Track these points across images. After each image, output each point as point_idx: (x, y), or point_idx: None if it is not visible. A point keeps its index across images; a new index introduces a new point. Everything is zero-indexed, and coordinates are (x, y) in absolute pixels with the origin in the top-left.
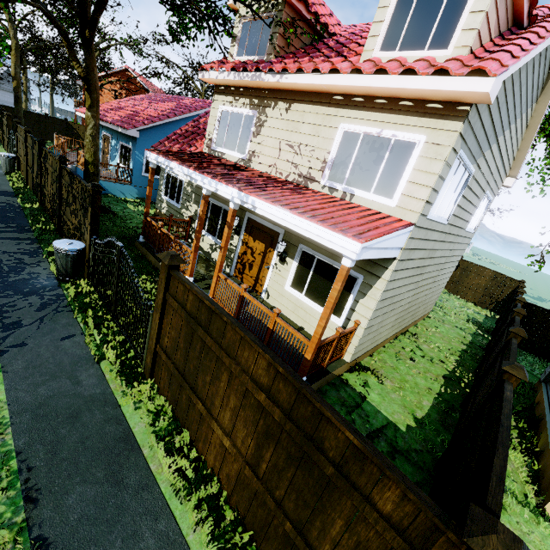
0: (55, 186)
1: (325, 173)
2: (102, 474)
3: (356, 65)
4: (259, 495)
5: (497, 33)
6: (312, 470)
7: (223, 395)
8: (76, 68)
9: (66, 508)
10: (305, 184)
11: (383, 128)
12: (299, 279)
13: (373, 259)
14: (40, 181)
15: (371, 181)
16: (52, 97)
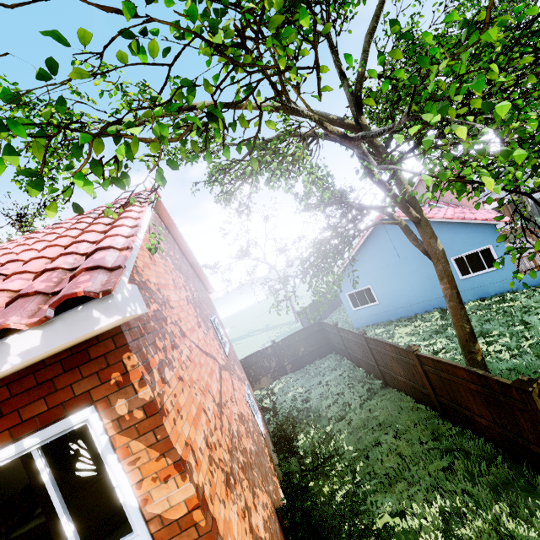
0: None
1: None
2: None
3: None
4: None
5: None
6: None
7: None
8: None
9: None
10: None
11: None
12: None
13: None
14: None
15: None
16: None
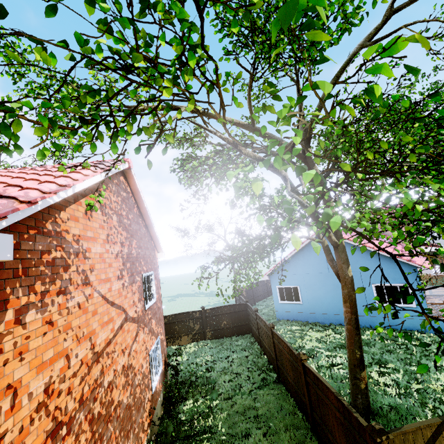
0: None
1: None
2: None
3: None
4: None
5: None
6: None
7: None
8: None
9: None
10: None
11: None
12: None
13: None
14: None
15: None
16: None
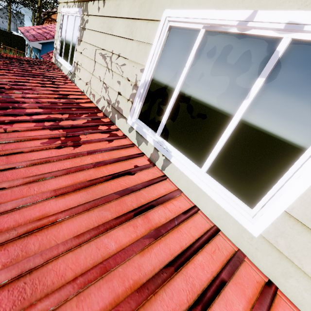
0: None
1: (134, 105)
2: None
3: None
4: None
5: None
6: None
7: None
8: None
9: None
10: (112, 117)
11: (259, 6)
12: None
13: None
14: None
15: (207, 144)
16: None
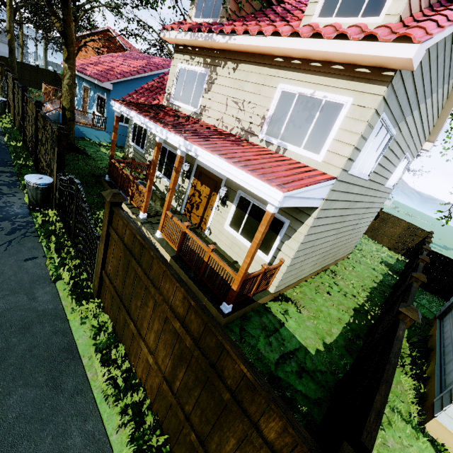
0: (33, 127)
1: (263, 128)
2: (43, 379)
3: (295, 29)
4: (173, 407)
5: (427, 4)
6: (213, 393)
7: (149, 319)
8: (54, 22)
9: (7, 407)
10: (246, 137)
11: (316, 89)
12: (236, 220)
13: (299, 206)
14: (23, 123)
15: (302, 138)
16: (46, 52)
